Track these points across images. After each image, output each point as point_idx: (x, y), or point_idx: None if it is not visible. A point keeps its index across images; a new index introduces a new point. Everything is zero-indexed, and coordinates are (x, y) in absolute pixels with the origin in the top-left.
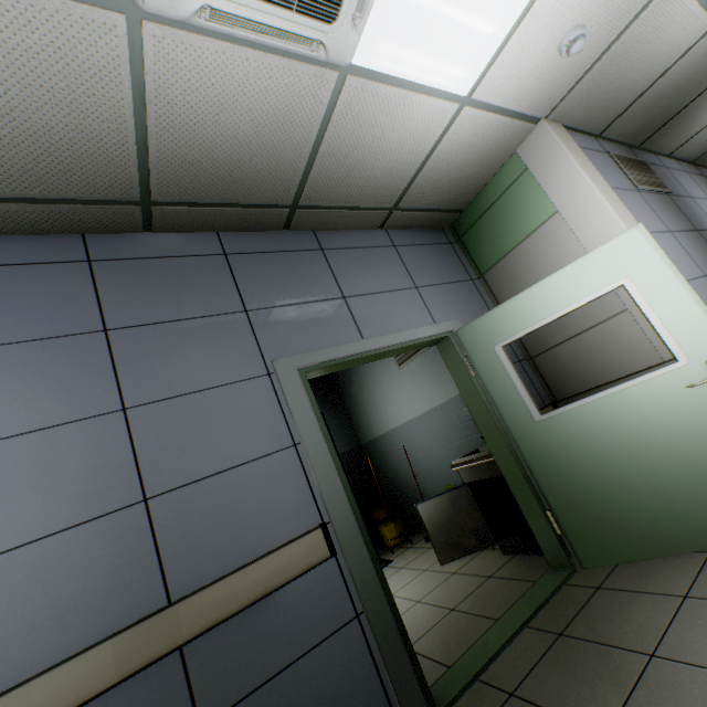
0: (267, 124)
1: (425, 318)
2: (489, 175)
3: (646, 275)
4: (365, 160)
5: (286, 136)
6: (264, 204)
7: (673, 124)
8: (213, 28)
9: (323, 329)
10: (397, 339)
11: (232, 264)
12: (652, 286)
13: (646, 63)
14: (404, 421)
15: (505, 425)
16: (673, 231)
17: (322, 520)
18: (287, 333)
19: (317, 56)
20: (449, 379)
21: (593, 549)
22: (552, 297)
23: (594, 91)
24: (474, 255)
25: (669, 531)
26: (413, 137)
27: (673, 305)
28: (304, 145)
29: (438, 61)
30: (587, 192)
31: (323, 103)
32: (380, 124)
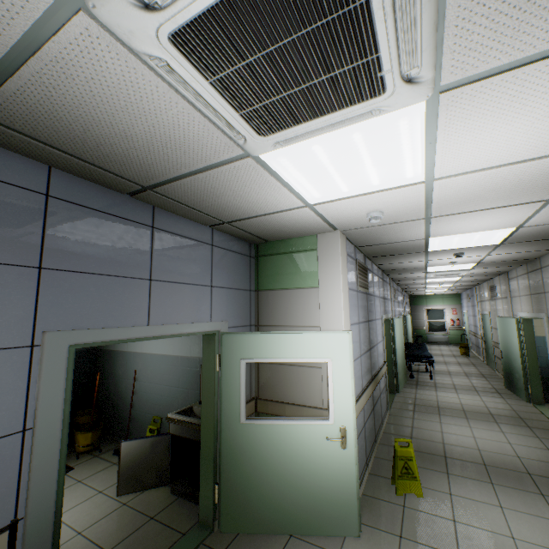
0: (163, 141)
1: (206, 315)
2: (296, 236)
3: (340, 363)
4: (226, 195)
5: (175, 155)
6: (119, 174)
7: (386, 257)
8: (160, 72)
9: (116, 307)
10: (177, 330)
11: (50, 209)
12: (339, 371)
13: (394, 236)
14: (148, 352)
15: (220, 415)
16: (360, 322)
17: (15, 517)
18: (77, 303)
19: (236, 140)
20: (199, 343)
21: (232, 520)
22: (290, 347)
23: (369, 233)
24: (260, 274)
25: (278, 519)
26: (267, 202)
27: (343, 387)
28: (186, 166)
29: (309, 184)
30: (337, 290)
31: (220, 157)
32: (252, 187)
